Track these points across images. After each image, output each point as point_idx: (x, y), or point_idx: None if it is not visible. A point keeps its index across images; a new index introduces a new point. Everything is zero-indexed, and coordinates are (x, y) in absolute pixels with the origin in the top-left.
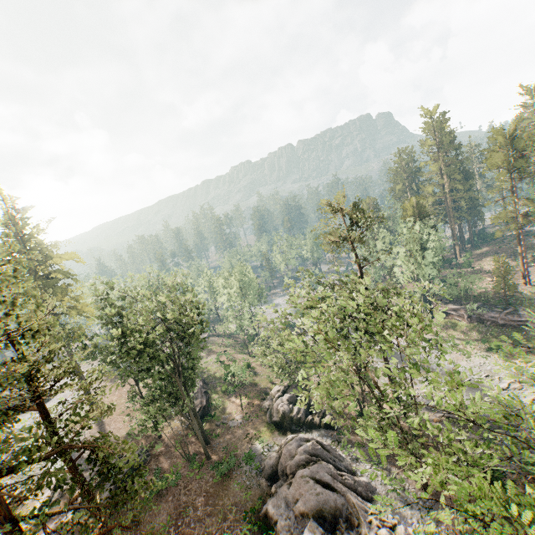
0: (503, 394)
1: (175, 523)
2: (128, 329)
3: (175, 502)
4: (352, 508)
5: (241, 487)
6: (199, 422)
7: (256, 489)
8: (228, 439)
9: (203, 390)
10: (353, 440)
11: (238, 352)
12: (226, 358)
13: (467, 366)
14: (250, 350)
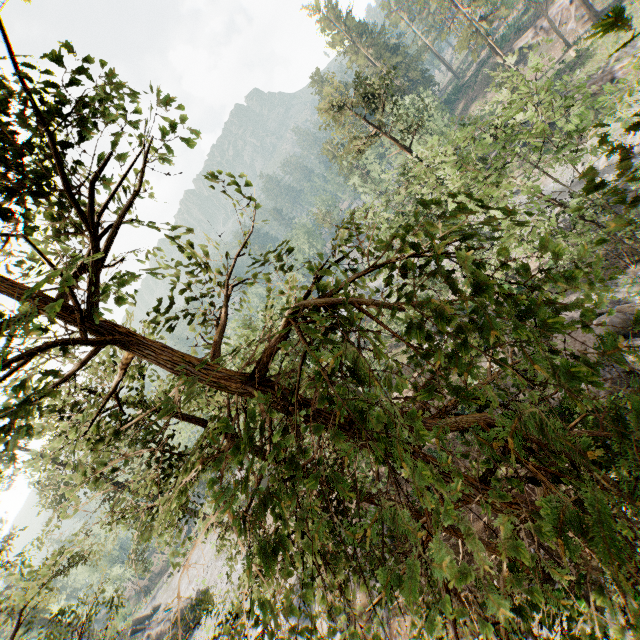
0: (612, 159)
1: None
2: None
3: None
4: (633, 311)
5: None
6: None
7: None
8: None
9: None
10: None
11: None
12: None
13: (557, 177)
14: None
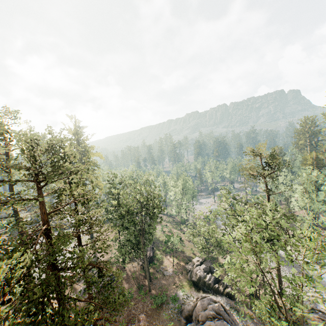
0: None
1: (127, 325)
2: (122, 202)
3: (128, 312)
4: None
5: (167, 317)
6: (148, 266)
7: (176, 321)
8: (163, 282)
9: (151, 246)
10: (245, 311)
11: (174, 227)
12: (166, 229)
13: None
14: (181, 228)
